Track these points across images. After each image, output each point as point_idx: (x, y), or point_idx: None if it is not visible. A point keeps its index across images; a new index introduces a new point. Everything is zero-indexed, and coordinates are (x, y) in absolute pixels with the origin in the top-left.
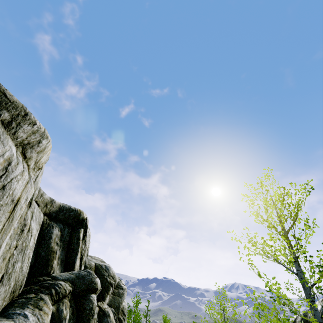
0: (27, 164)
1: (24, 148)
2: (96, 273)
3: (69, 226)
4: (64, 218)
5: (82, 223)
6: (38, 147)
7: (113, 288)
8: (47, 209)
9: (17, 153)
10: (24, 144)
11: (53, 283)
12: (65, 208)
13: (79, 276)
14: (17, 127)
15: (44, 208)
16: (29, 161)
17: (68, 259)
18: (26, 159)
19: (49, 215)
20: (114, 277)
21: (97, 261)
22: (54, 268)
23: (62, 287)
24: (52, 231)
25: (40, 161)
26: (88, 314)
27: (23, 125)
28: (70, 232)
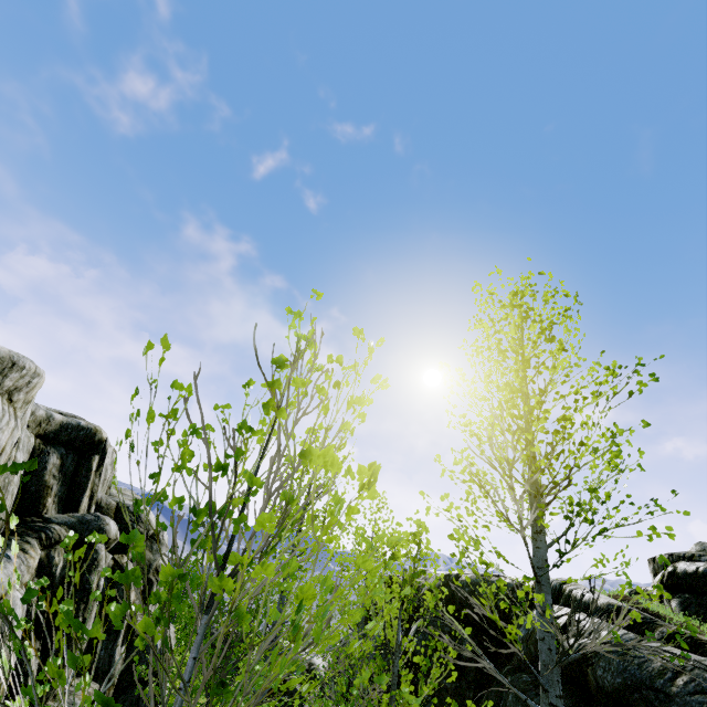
0: (13, 408)
1: (11, 393)
2: (116, 516)
3: (77, 451)
4: (69, 439)
5: (98, 447)
6: (28, 388)
7: (146, 539)
8: (42, 429)
9: (3, 402)
10: (11, 390)
11: (44, 527)
12: (71, 425)
13: (83, 521)
14: (4, 378)
15: (36, 429)
16: (16, 404)
17: (71, 496)
18: (13, 403)
19: (44, 436)
20: (147, 524)
21: (126, 498)
22: (48, 508)
23: (56, 532)
24: (47, 460)
25: (30, 396)
26: (90, 565)
27: (10, 374)
28: (77, 460)
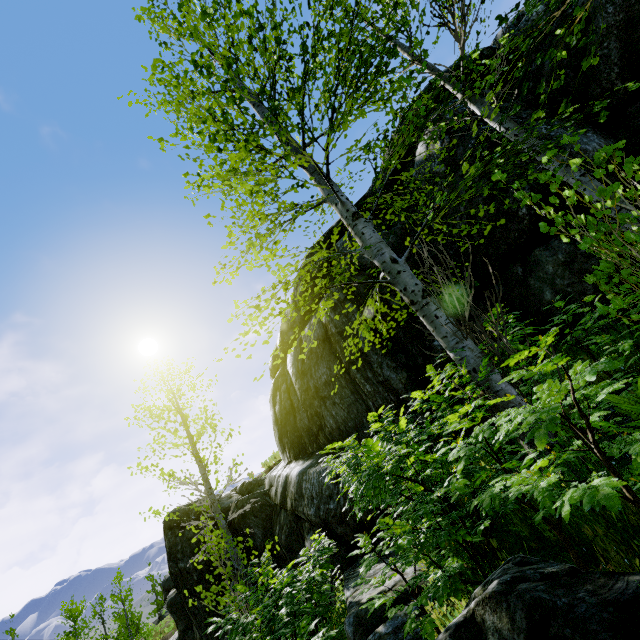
0: None
1: None
2: None
3: None
4: None
5: None
6: None
7: None
8: None
9: None
10: None
11: None
12: None
13: None
14: None
15: None
16: None
17: None
18: None
19: None
20: None
21: None
22: None
23: None
24: None
25: None
26: None
27: None
28: None
